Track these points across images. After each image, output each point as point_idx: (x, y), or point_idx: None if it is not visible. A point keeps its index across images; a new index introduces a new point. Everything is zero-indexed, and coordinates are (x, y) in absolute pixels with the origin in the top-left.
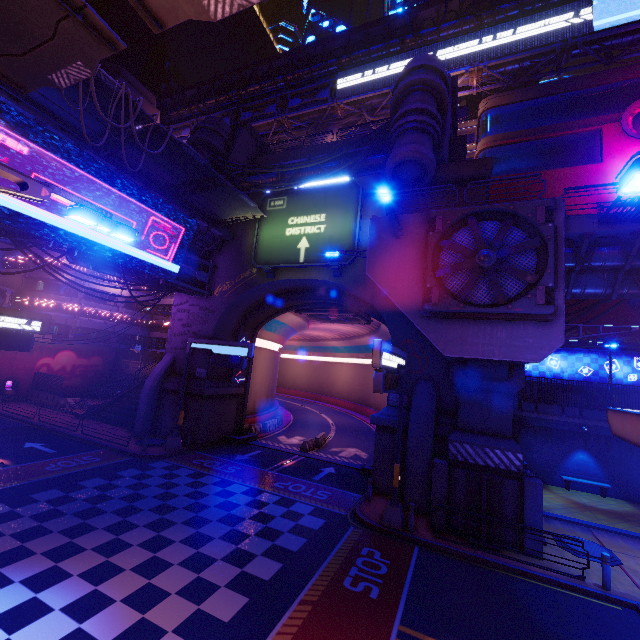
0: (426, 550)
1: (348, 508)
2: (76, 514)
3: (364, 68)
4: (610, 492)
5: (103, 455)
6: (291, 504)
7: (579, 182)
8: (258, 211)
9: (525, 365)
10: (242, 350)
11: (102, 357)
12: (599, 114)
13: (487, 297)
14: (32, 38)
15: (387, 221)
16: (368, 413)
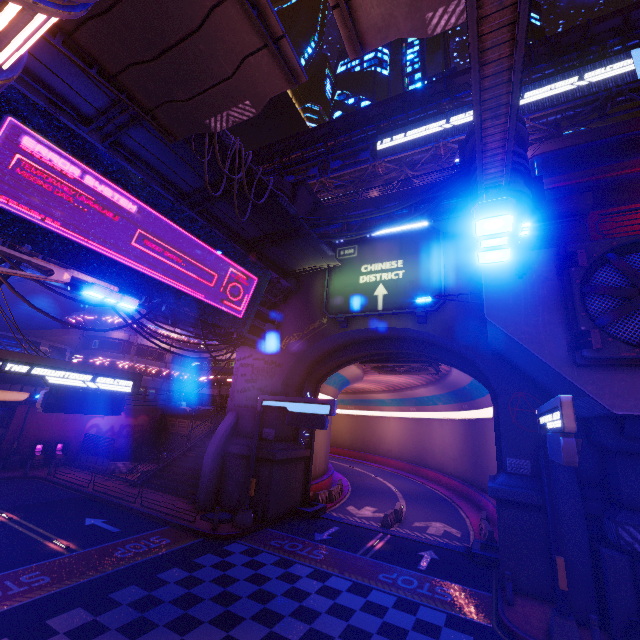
0: None
1: (488, 615)
2: (169, 625)
3: (403, 130)
4: None
5: (171, 535)
6: (415, 609)
7: None
8: (334, 260)
9: None
10: (323, 407)
11: (148, 416)
12: None
13: None
14: (208, 79)
15: None
16: (428, 475)
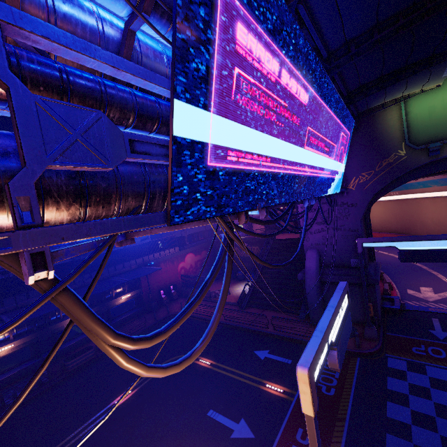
0: None
1: None
2: None
3: None
4: None
5: None
6: None
7: None
8: (439, 81)
9: None
10: None
11: (206, 250)
12: None
13: None
14: None
15: None
16: None
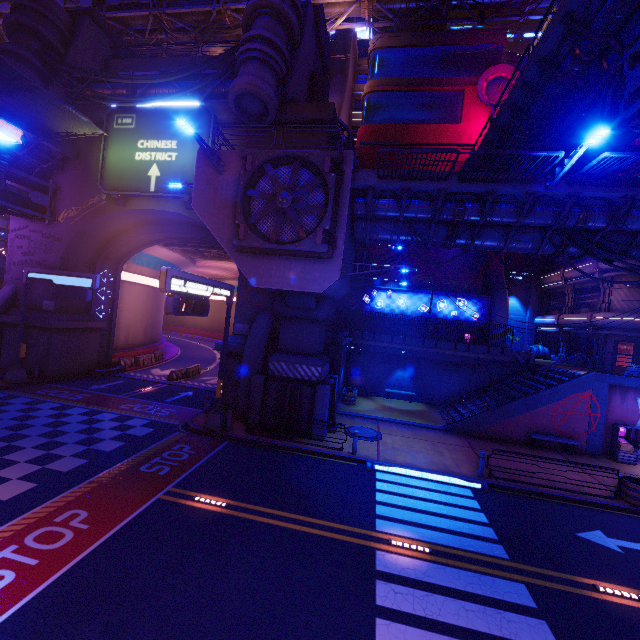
0: (234, 443)
1: (184, 420)
2: None
3: None
4: (416, 398)
5: None
6: (128, 420)
7: (441, 140)
8: (95, 127)
9: (381, 303)
10: (86, 281)
11: None
12: (465, 74)
13: (286, 236)
14: None
15: (212, 155)
16: None
